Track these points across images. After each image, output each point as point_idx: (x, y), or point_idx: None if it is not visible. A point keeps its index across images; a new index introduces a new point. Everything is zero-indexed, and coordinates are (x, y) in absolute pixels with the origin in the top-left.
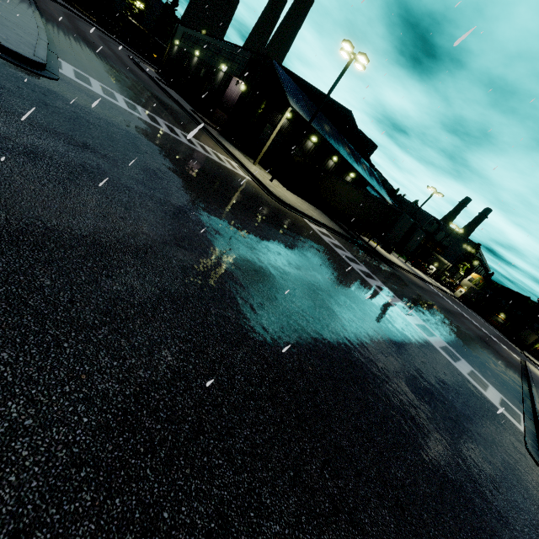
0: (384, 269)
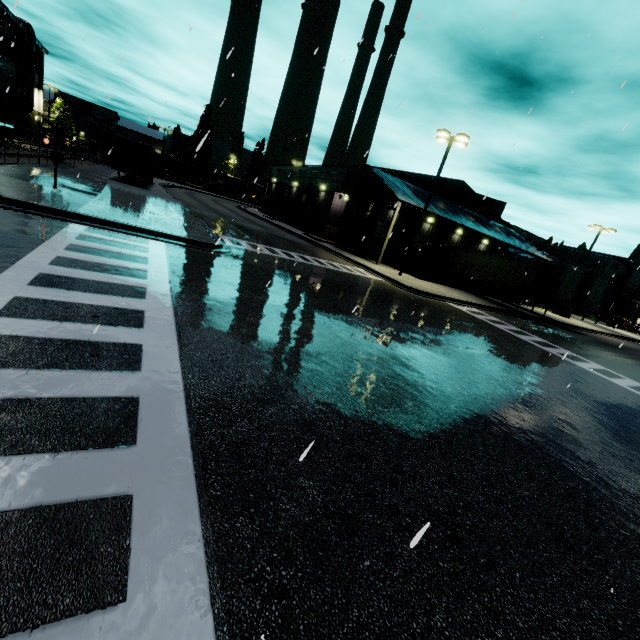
0: (565, 336)
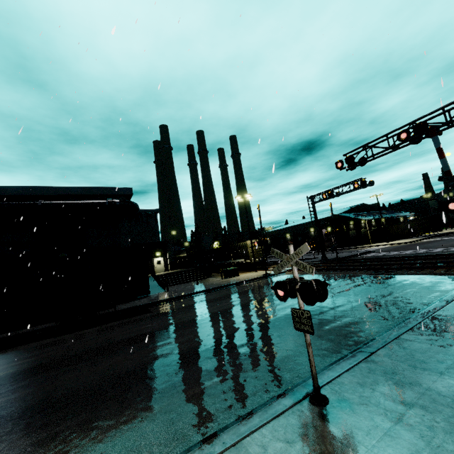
0: None
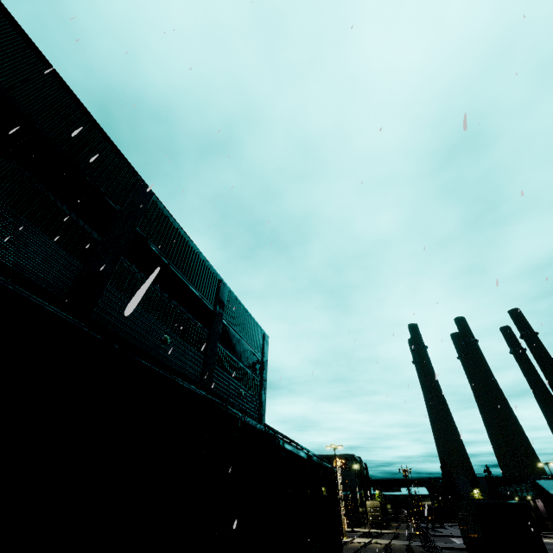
0: None
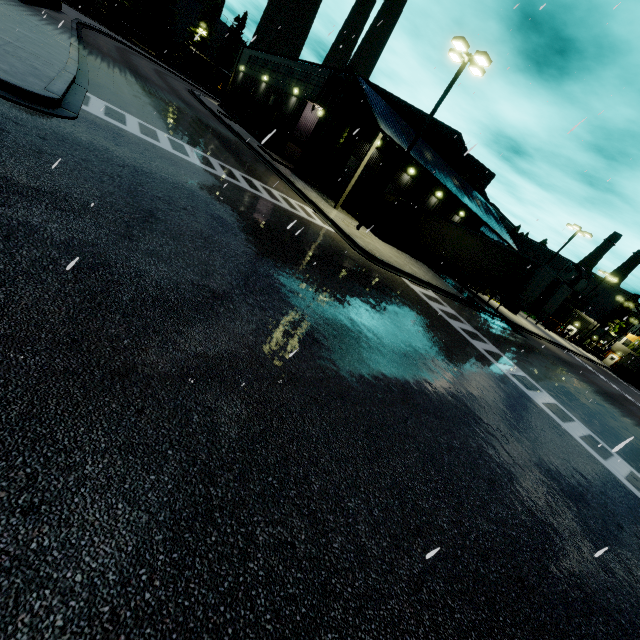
0: (515, 342)
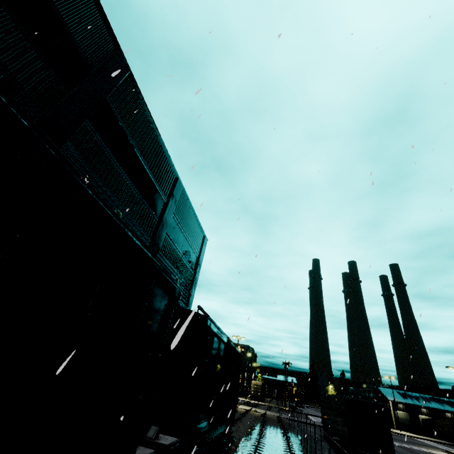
0: None
